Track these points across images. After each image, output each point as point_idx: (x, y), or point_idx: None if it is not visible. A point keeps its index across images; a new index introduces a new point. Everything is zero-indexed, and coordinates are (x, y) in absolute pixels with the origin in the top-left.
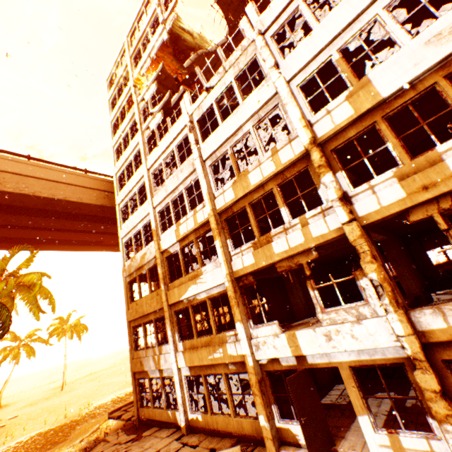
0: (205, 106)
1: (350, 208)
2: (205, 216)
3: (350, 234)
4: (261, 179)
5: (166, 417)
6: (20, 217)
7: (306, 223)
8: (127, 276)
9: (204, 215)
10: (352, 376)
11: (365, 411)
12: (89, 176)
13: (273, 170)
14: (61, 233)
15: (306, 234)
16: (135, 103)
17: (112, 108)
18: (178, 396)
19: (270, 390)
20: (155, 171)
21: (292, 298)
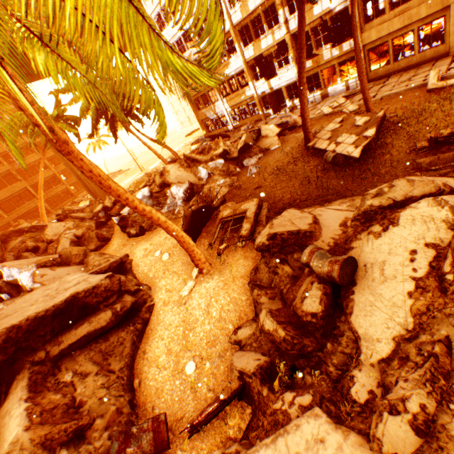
0: None
1: (287, 27)
2: (227, 29)
3: (286, 40)
4: (254, 7)
5: (223, 130)
6: None
7: (273, 34)
8: None
9: (226, 29)
10: (285, 90)
11: (287, 99)
12: None
13: (260, 3)
14: None
15: (273, 39)
16: None
17: None
18: (228, 120)
19: (262, 104)
20: None
21: (271, 66)
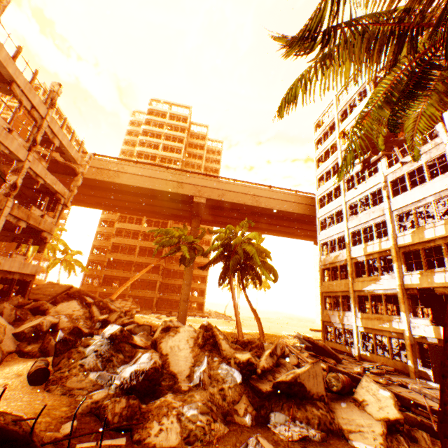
0: (397, 174)
1: None
2: (387, 246)
3: None
4: (433, 236)
5: (344, 349)
6: (259, 218)
7: None
8: (321, 265)
9: (386, 245)
10: None
11: None
12: (298, 194)
13: (442, 234)
14: (274, 226)
15: None
16: (339, 151)
17: (316, 146)
18: (354, 340)
19: (417, 351)
20: (350, 204)
21: None
